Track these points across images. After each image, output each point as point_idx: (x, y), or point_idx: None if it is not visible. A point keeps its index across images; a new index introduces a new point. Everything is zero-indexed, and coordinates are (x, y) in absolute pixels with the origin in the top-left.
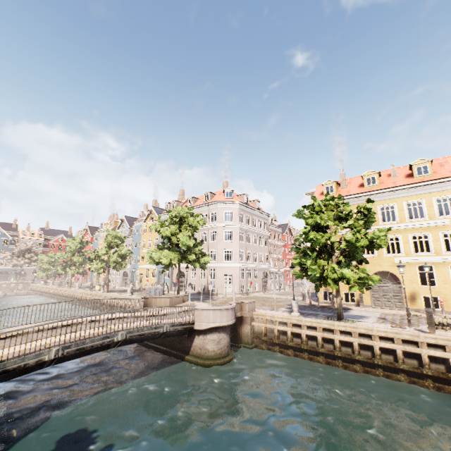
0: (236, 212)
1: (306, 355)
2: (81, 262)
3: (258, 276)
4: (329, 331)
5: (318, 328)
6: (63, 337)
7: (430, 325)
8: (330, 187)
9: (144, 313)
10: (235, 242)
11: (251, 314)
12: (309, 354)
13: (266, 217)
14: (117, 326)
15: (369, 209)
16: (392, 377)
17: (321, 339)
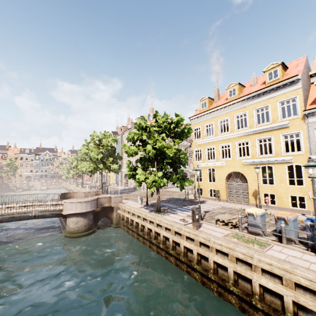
0: None
1: (136, 235)
2: None
3: None
4: (146, 220)
5: (141, 217)
6: None
7: (193, 221)
8: (204, 103)
9: (14, 204)
10: None
11: (117, 205)
12: (138, 235)
13: None
14: (6, 211)
15: (178, 122)
16: (168, 258)
17: (142, 225)
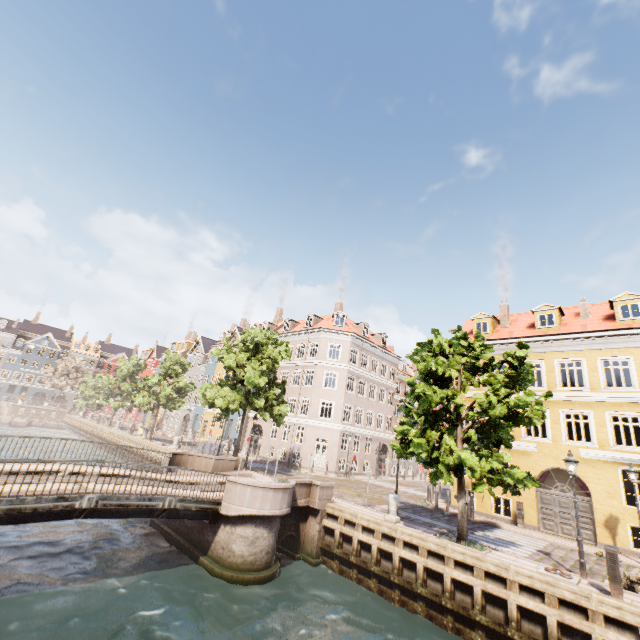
0: (346, 347)
1: (397, 595)
2: (130, 392)
3: (371, 449)
4: (438, 558)
5: (420, 549)
6: (7, 487)
7: (612, 580)
8: (483, 324)
9: (136, 471)
10: (339, 391)
11: (323, 505)
12: (401, 594)
13: (394, 360)
14: (97, 486)
15: (521, 359)
16: None
17: (424, 569)
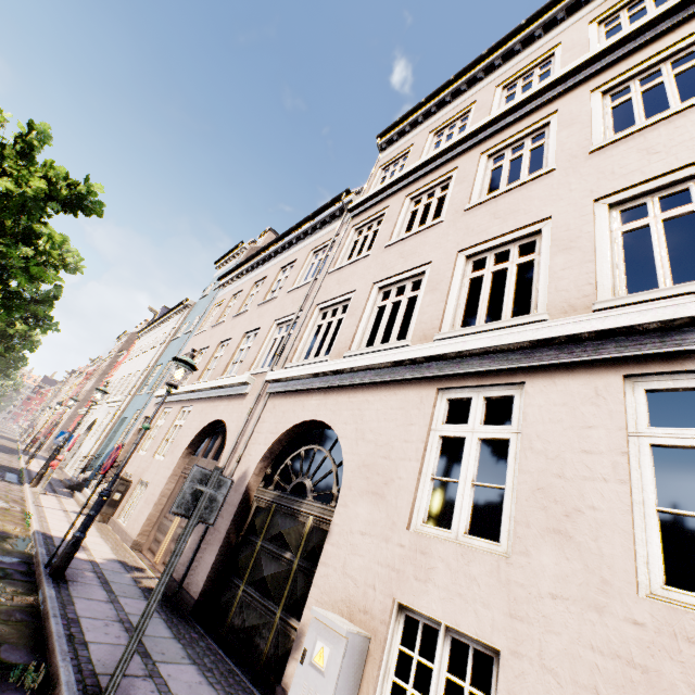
0: None
1: None
2: None
3: None
4: None
5: None
6: None
7: None
8: None
9: None
10: None
11: None
12: None
13: None
14: None
15: None
16: None
17: None
